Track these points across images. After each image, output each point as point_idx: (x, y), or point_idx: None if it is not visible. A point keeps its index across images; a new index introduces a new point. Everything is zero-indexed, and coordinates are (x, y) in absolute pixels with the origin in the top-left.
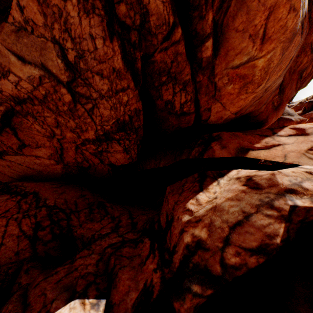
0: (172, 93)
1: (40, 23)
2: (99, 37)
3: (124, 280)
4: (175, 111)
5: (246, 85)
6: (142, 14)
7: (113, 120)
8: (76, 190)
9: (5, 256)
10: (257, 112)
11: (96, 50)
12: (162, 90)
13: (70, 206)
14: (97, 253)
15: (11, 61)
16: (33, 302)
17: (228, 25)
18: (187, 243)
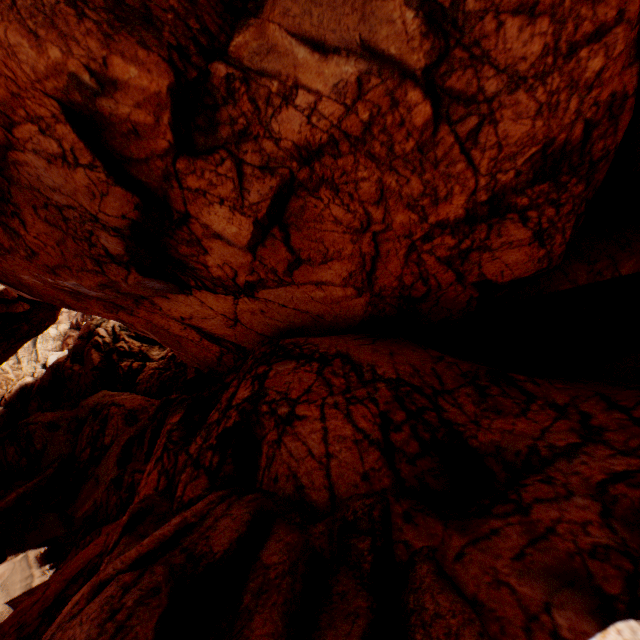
0: None
1: None
2: None
3: None
4: None
5: None
6: None
7: (529, 150)
8: (410, 348)
9: (343, 480)
10: None
11: None
12: None
13: (427, 381)
14: (582, 494)
15: (297, 61)
16: (487, 599)
17: None
18: None
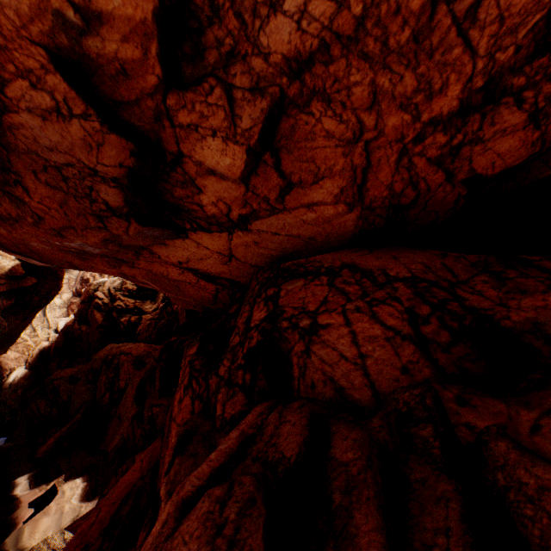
0: None
1: None
2: None
3: None
4: None
5: None
6: None
7: (533, 19)
8: (408, 252)
9: (383, 377)
10: None
11: None
12: None
13: (440, 275)
14: None
15: None
16: None
17: None
18: None
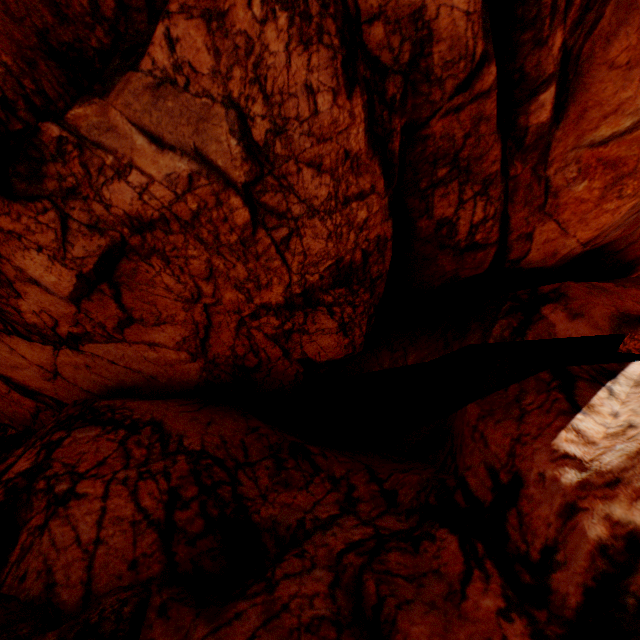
0: (456, 202)
1: (204, 69)
2: (324, 90)
3: (421, 639)
4: (455, 242)
5: (619, 180)
6: (417, 41)
7: (327, 262)
8: (234, 417)
9: (107, 571)
10: (625, 241)
11: (314, 115)
12: (434, 197)
13: (233, 452)
14: (323, 565)
15: (135, 145)
16: None
17: (593, 56)
18: (597, 541)
